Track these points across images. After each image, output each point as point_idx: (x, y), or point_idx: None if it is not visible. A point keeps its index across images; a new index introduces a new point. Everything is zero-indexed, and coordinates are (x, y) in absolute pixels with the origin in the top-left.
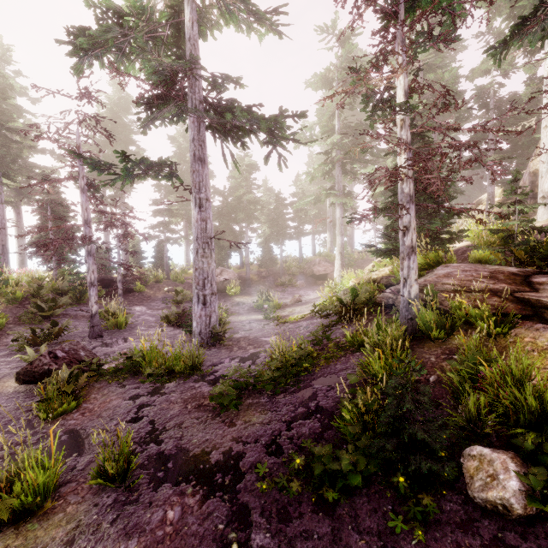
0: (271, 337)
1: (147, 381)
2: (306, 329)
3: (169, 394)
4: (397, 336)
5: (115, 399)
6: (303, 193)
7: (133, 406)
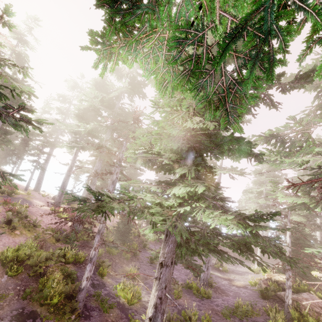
0: (230, 292)
1: (197, 297)
2: (245, 294)
3: (204, 304)
4: (282, 317)
5: (189, 299)
6: (242, 207)
7: (196, 304)
